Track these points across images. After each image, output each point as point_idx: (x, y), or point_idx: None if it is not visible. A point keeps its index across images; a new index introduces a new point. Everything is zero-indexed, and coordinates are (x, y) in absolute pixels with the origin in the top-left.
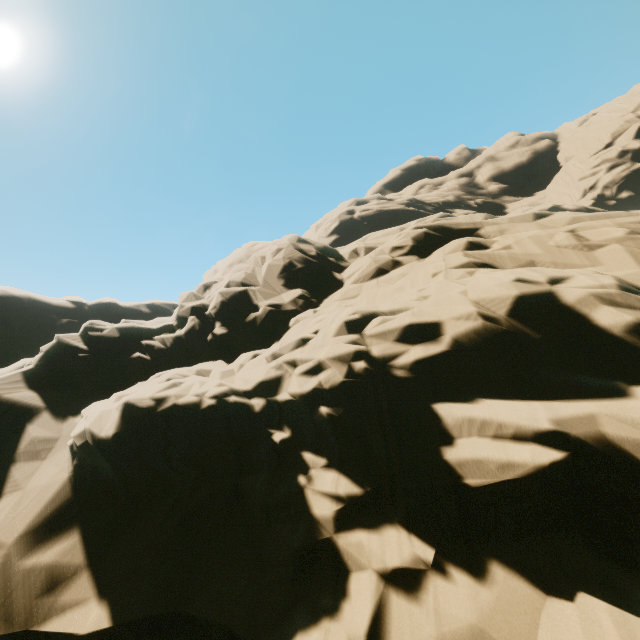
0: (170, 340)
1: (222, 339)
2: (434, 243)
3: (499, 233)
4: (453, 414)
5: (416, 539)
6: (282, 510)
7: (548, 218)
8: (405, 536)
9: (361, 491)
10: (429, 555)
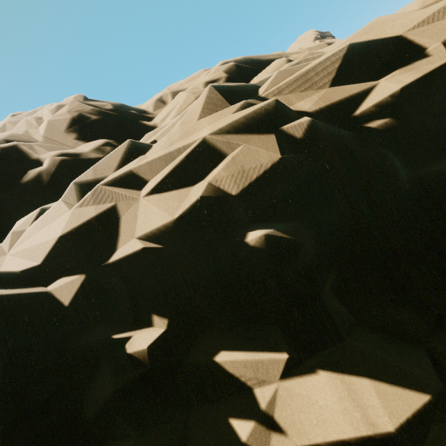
0: None
1: None
2: (247, 74)
3: None
4: None
5: None
6: None
7: None
8: None
9: (430, 400)
10: None
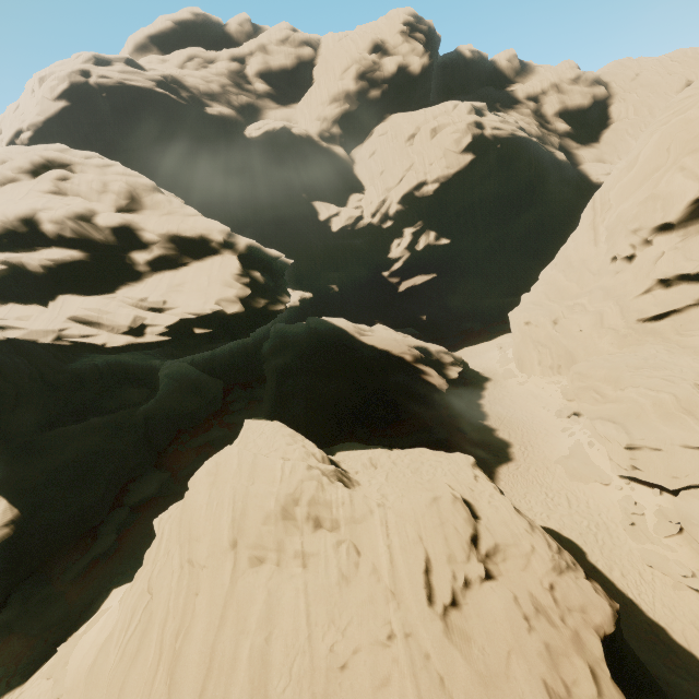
0: None
1: None
2: (44, 168)
3: (80, 171)
4: None
5: None
6: None
7: (108, 167)
8: None
9: None
10: None
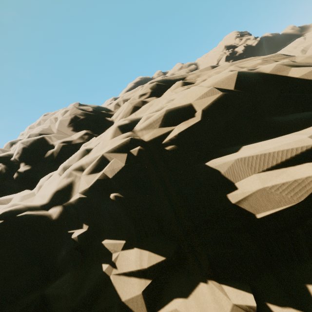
0: None
1: (27, 174)
2: (163, 89)
3: (197, 77)
4: (227, 163)
5: (229, 288)
6: (91, 309)
7: (219, 66)
8: (219, 290)
9: (165, 259)
10: (251, 303)
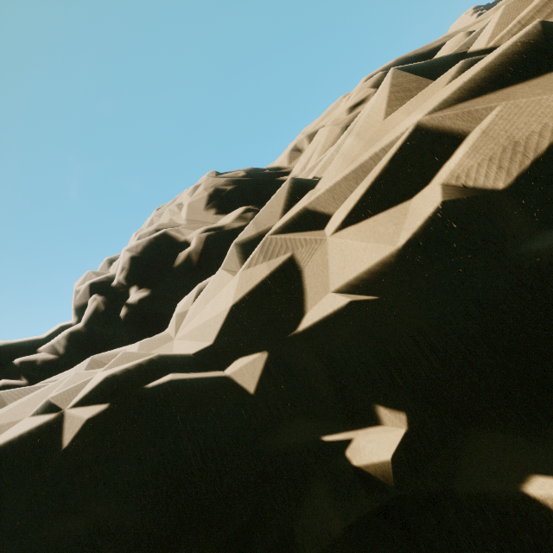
0: (62, 342)
1: (144, 308)
2: None
3: None
4: None
5: None
6: None
7: None
8: None
9: None
10: None
